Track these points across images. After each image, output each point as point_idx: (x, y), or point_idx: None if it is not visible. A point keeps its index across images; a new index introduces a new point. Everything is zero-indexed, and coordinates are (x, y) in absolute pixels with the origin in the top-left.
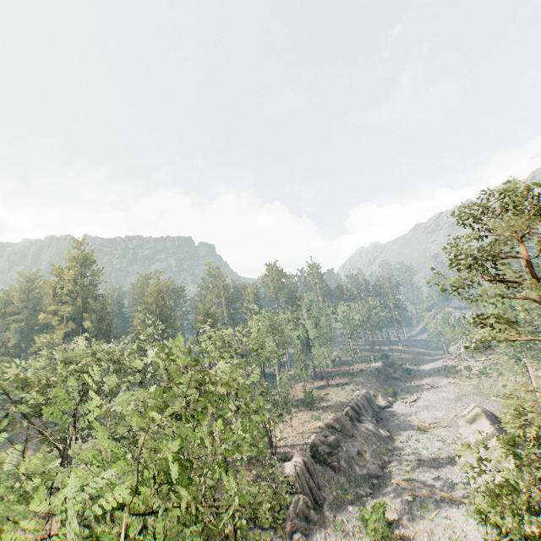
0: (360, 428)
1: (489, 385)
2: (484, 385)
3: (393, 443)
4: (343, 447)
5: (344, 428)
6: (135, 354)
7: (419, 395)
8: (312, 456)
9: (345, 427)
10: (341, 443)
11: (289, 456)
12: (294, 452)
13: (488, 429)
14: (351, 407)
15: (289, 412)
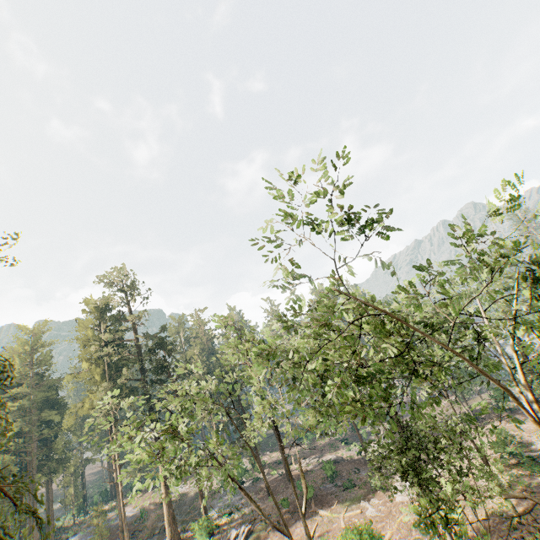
0: None
1: None
2: None
3: None
4: None
5: None
6: None
7: None
8: None
9: None
10: None
11: None
12: None
13: None
14: None
15: None
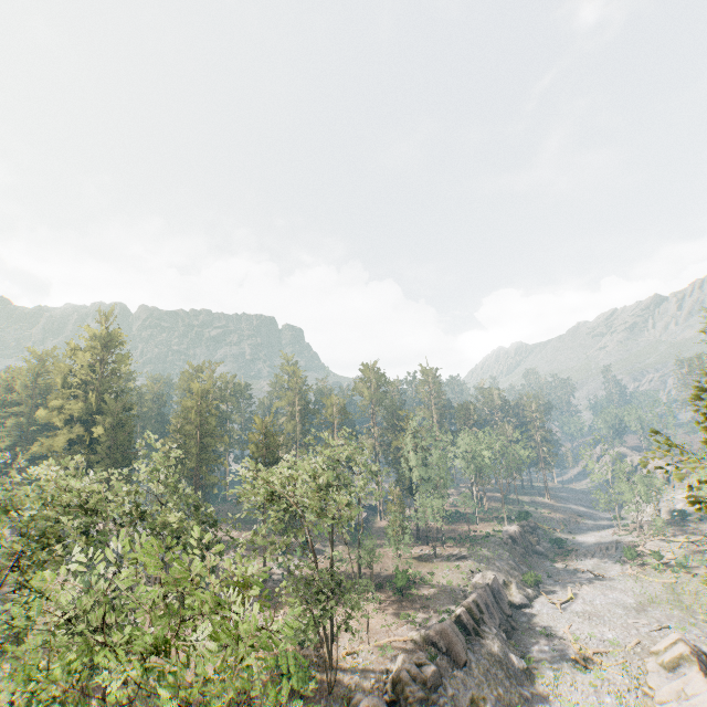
0: (479, 648)
1: (692, 590)
2: (684, 589)
3: (532, 682)
4: (448, 686)
5: (452, 650)
6: (132, 497)
7: (576, 590)
8: (393, 699)
9: (453, 647)
10: (444, 677)
11: (354, 699)
12: (363, 693)
13: (706, 700)
14: (466, 606)
15: (366, 609)
